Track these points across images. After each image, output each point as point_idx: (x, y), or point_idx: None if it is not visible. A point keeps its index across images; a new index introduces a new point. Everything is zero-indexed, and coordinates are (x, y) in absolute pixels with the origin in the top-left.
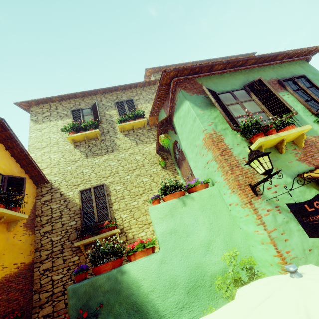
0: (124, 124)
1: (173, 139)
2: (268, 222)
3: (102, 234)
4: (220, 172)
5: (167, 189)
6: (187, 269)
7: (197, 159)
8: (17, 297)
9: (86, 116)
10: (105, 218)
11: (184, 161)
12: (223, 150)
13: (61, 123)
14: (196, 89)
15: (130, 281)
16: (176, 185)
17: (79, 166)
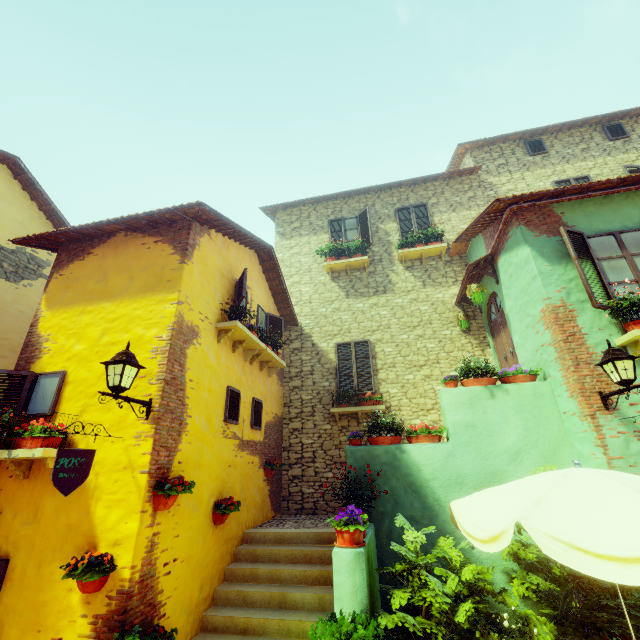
0: (409, 251)
1: (491, 289)
2: (614, 446)
3: (364, 407)
4: (558, 364)
5: (469, 371)
6: (481, 472)
7: (526, 335)
8: (273, 447)
9: (350, 231)
10: (367, 388)
11: (503, 329)
12: (570, 335)
13: (314, 241)
14: (548, 225)
15: (410, 462)
16: (484, 367)
17: (336, 308)
